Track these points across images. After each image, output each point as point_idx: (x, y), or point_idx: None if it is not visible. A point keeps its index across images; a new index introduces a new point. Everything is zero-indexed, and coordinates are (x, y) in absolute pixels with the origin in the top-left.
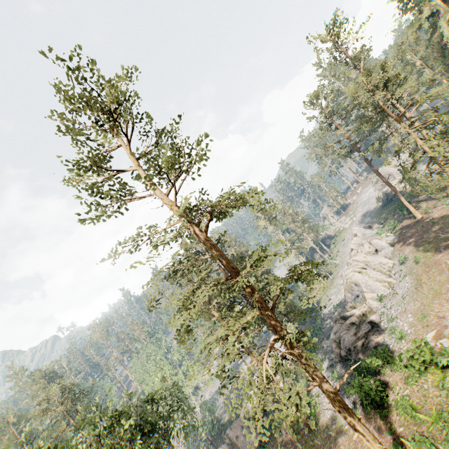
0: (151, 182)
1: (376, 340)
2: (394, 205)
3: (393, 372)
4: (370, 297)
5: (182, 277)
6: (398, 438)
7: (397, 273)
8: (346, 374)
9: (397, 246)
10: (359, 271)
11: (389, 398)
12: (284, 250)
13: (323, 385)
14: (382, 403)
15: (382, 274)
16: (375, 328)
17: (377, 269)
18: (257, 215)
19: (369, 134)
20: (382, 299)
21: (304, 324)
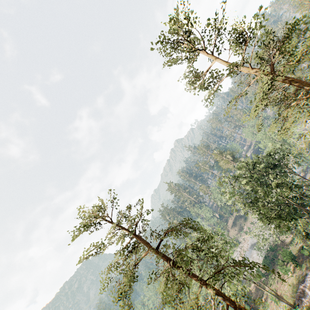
0: (229, 63)
1: None
2: None
3: None
4: None
5: None
6: None
7: None
8: None
9: None
10: None
11: None
12: None
13: None
14: None
15: None
16: None
17: None
18: None
19: None
20: None
21: None
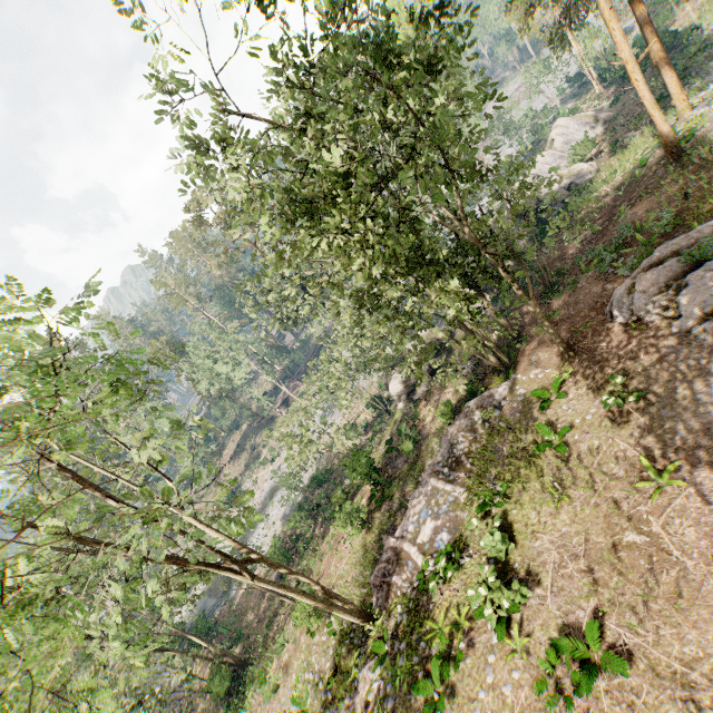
0: None
1: None
2: None
3: None
4: None
5: None
6: None
7: None
8: None
9: None
10: None
11: None
12: None
13: None
14: None
15: None
16: None
17: None
18: None
19: None
20: None
21: None
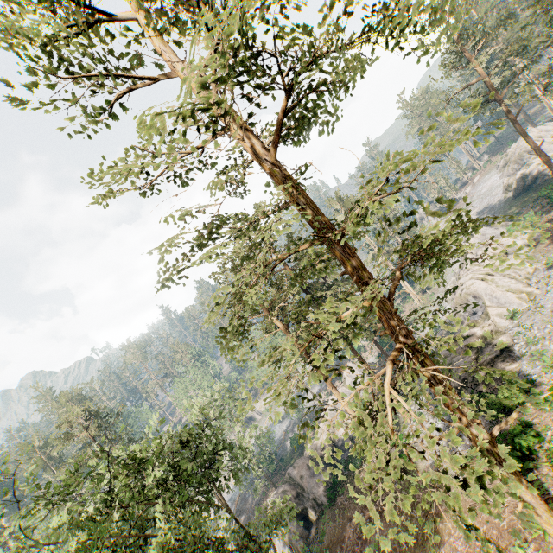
0: (168, 49)
1: (508, 369)
2: (533, 193)
3: (538, 412)
4: (496, 314)
5: (231, 271)
6: (552, 502)
7: (540, 281)
8: (516, 413)
9: (539, 246)
10: (482, 278)
11: (533, 446)
12: (369, 256)
13: (472, 428)
14: (521, 451)
15: (518, 282)
16: (506, 353)
17: (508, 276)
18: (335, 207)
19: (524, 67)
20: (516, 316)
21: (390, 349)
